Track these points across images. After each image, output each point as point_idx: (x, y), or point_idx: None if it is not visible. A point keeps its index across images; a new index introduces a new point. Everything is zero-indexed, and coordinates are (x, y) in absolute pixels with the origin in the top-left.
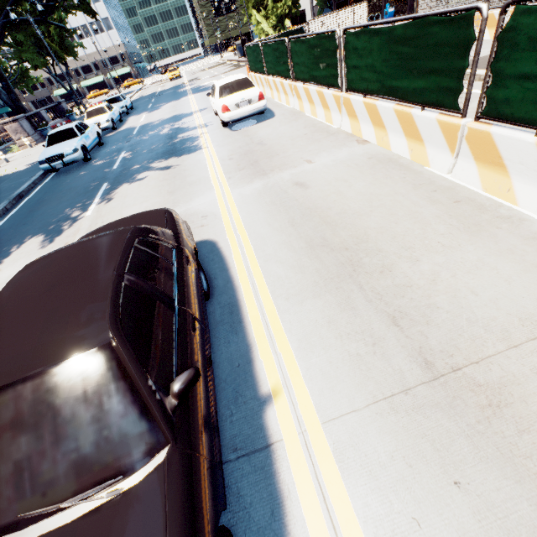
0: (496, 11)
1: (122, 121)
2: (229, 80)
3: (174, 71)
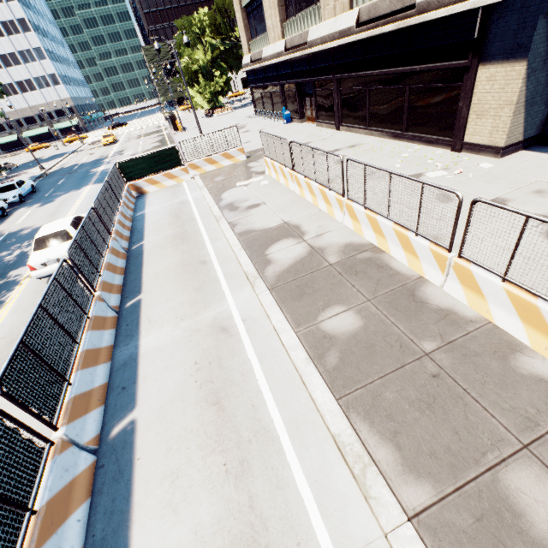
0: (298, 175)
1: (6, 216)
2: (48, 231)
3: (108, 137)
